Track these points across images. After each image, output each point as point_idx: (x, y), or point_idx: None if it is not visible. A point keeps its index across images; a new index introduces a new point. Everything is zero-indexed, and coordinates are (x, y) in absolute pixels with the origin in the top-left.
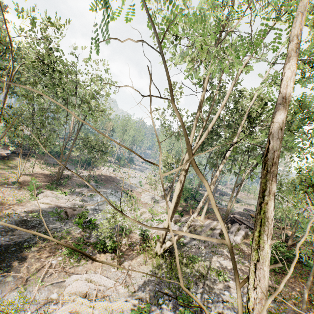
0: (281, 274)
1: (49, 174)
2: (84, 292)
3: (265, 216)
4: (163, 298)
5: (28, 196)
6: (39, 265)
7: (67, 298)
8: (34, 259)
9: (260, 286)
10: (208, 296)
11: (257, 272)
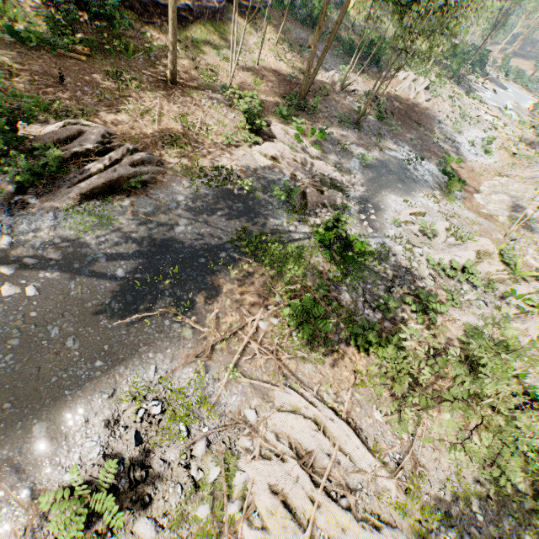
0: None
1: (288, 76)
2: (305, 446)
3: None
4: None
5: (242, 127)
6: (237, 320)
7: (272, 439)
8: (231, 300)
9: None
10: None
11: None
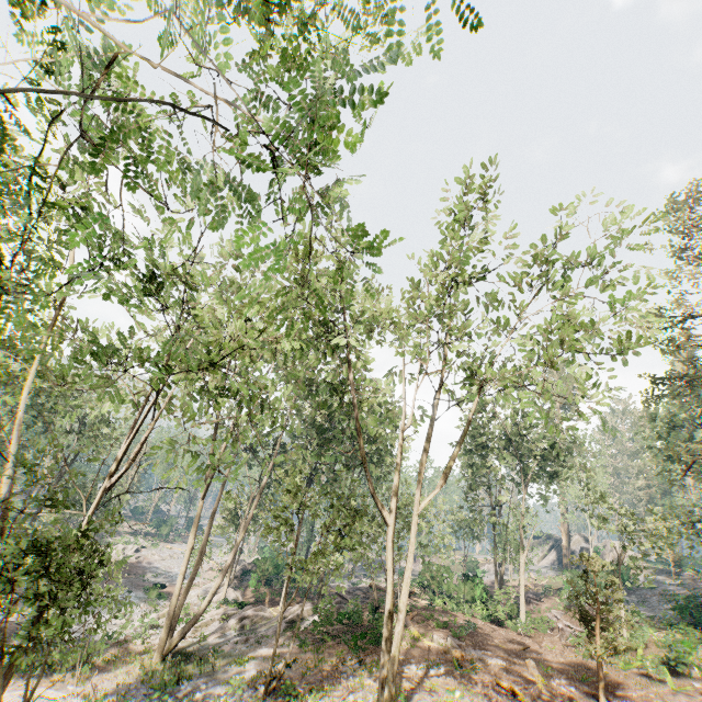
0: (333, 645)
1: None
2: None
3: None
4: (136, 697)
5: None
6: None
7: None
8: None
9: None
10: (205, 684)
11: None
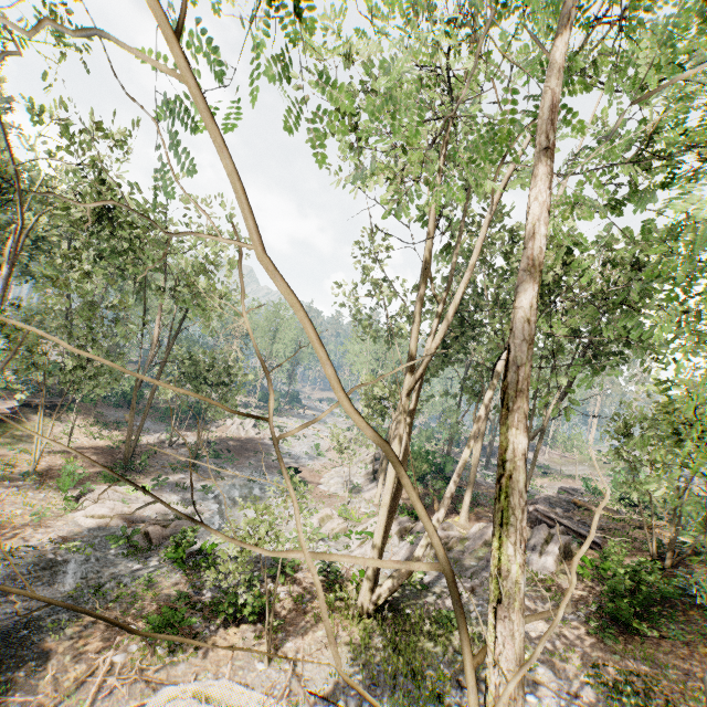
0: (656, 640)
1: (108, 448)
2: None
3: (507, 506)
4: None
5: (58, 502)
6: (83, 670)
7: None
8: (72, 655)
9: (506, 657)
10: None
11: (499, 626)
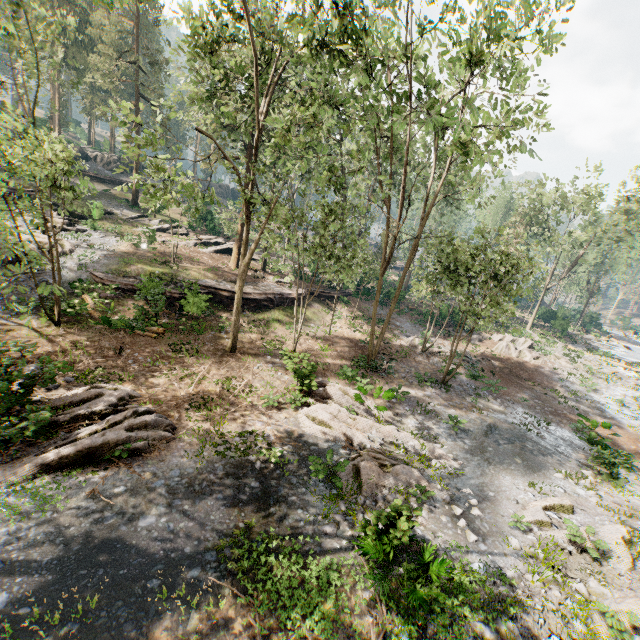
0: None
1: (360, 342)
2: None
3: None
4: None
5: (294, 389)
6: None
7: None
8: None
9: None
10: None
11: None
